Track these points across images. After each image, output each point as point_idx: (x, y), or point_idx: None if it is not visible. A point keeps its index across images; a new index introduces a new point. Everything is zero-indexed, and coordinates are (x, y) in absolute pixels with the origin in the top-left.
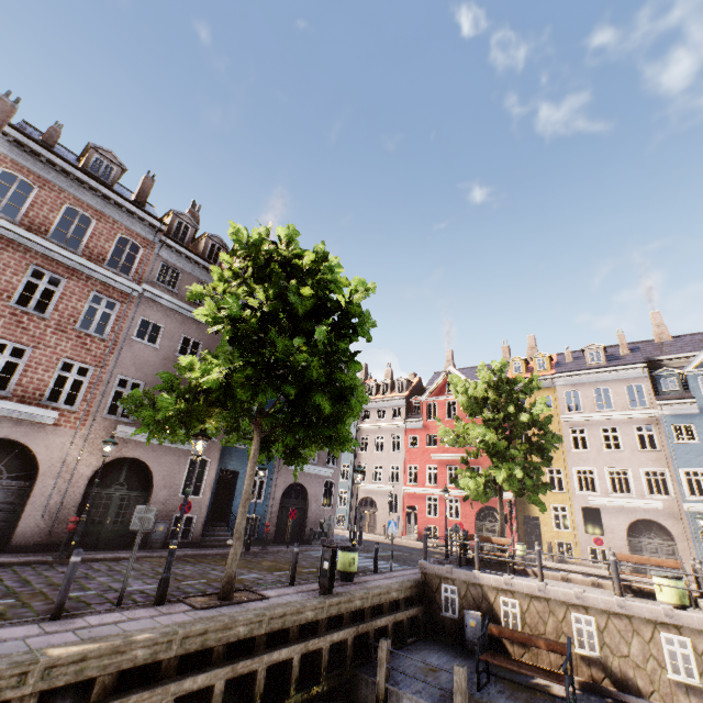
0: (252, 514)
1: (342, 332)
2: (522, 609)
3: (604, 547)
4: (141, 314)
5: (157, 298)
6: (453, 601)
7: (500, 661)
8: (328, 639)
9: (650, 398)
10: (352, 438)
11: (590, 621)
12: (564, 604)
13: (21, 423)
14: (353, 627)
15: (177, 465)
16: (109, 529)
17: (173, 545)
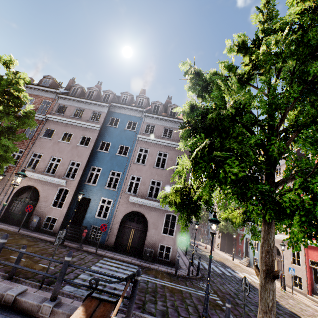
0: (97, 226)
1: None
2: None
3: None
4: (46, 127)
5: (54, 119)
6: None
7: None
8: None
9: None
10: None
11: None
12: None
13: None
14: None
15: (52, 191)
16: (20, 217)
17: None
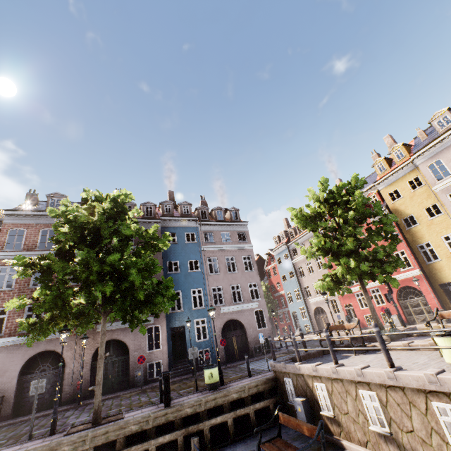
0: (203, 349)
1: (100, 240)
2: (329, 391)
3: None
4: None
5: None
6: (292, 390)
7: (270, 449)
8: (153, 443)
9: None
10: (166, 296)
11: (374, 396)
12: (352, 383)
13: (50, 341)
14: (181, 430)
15: (140, 335)
16: (112, 381)
17: (55, 398)
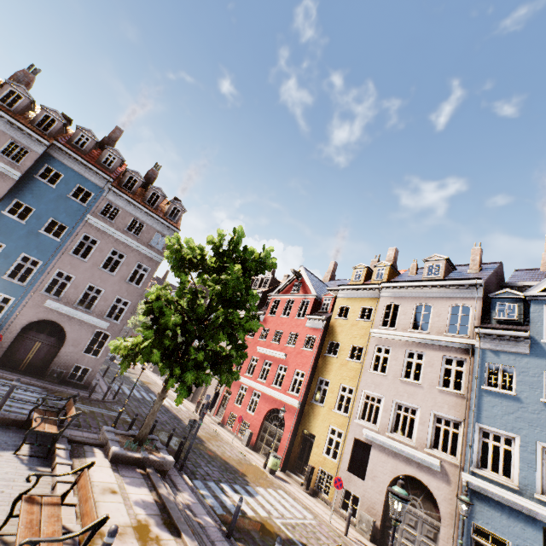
0: None
1: None
2: None
3: (359, 495)
4: None
5: None
6: None
7: None
8: None
9: (474, 324)
10: None
11: None
12: None
13: None
14: None
15: None
16: None
17: None
